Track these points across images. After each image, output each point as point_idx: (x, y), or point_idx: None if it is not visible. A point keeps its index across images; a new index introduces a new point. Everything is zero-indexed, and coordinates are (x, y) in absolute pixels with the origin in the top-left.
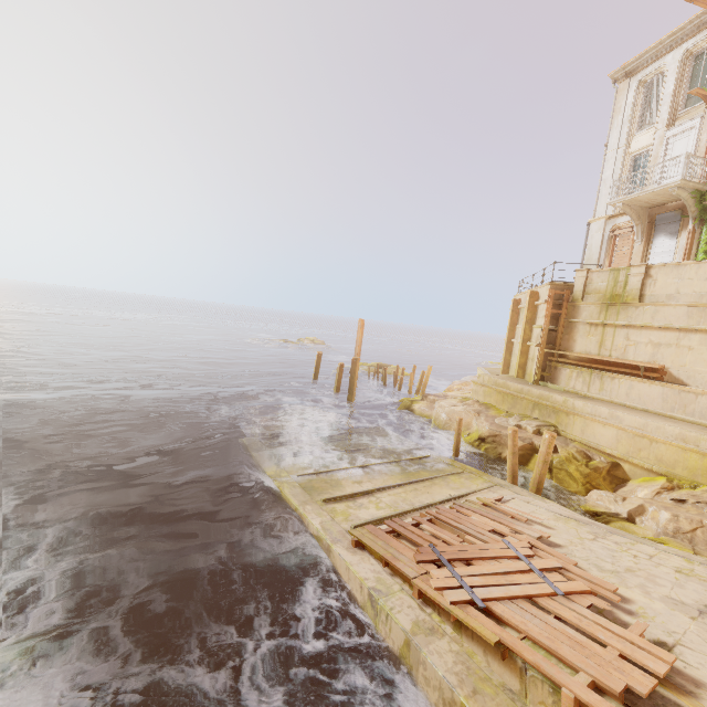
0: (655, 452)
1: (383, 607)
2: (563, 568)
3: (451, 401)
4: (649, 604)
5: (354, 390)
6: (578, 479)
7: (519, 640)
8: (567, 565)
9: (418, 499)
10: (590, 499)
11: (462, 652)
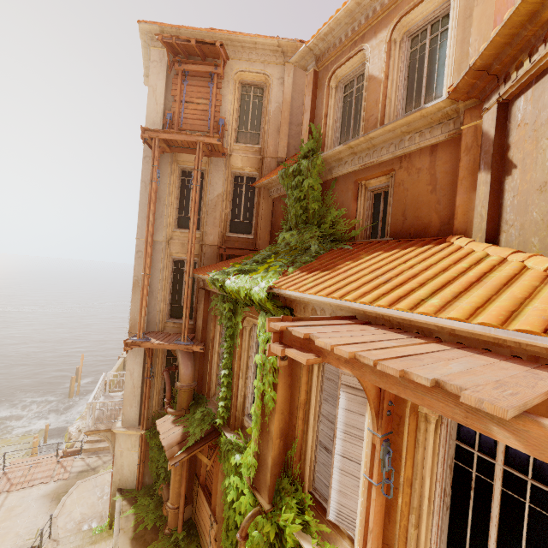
0: None
1: None
2: None
3: None
4: None
5: (71, 393)
6: None
7: None
8: None
9: None
10: None
11: None
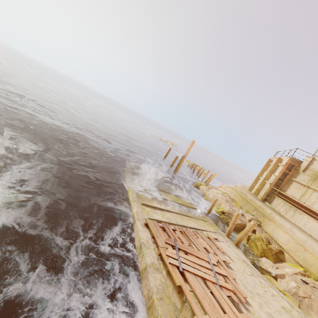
0: (304, 255)
1: (143, 251)
2: (227, 277)
3: (217, 191)
4: (258, 311)
5: (178, 169)
6: (259, 249)
7: (189, 290)
8: (229, 276)
9: (181, 222)
10: (260, 260)
11: (164, 283)
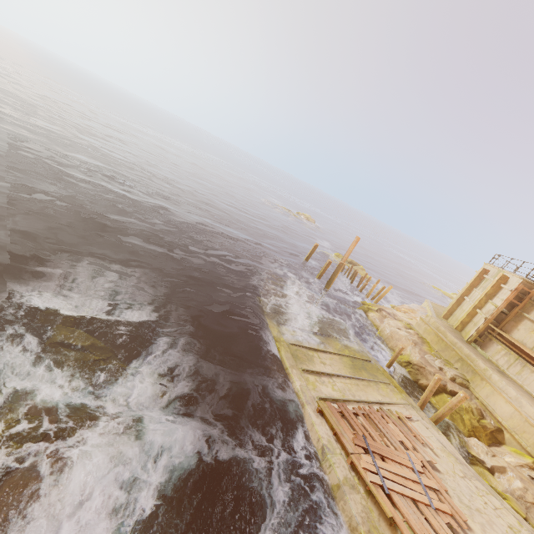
0: None
1: (330, 459)
2: (438, 490)
3: (397, 323)
4: None
5: (331, 283)
6: (466, 426)
7: (403, 522)
8: (441, 489)
9: (358, 393)
10: (468, 442)
11: (366, 507)
